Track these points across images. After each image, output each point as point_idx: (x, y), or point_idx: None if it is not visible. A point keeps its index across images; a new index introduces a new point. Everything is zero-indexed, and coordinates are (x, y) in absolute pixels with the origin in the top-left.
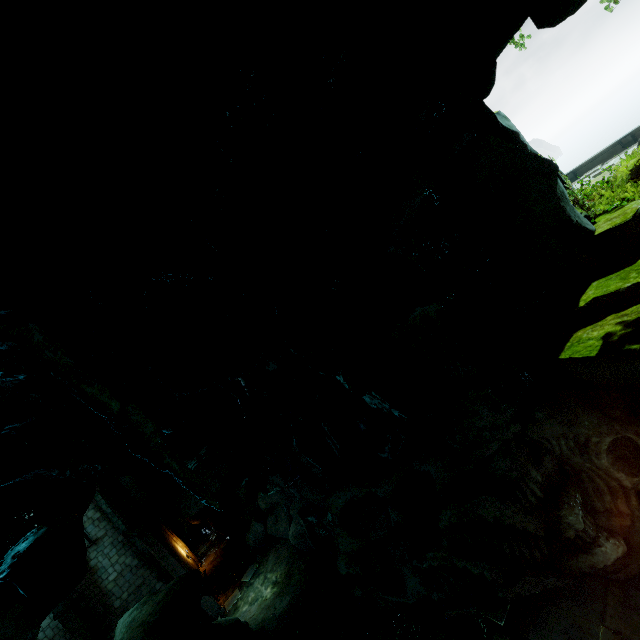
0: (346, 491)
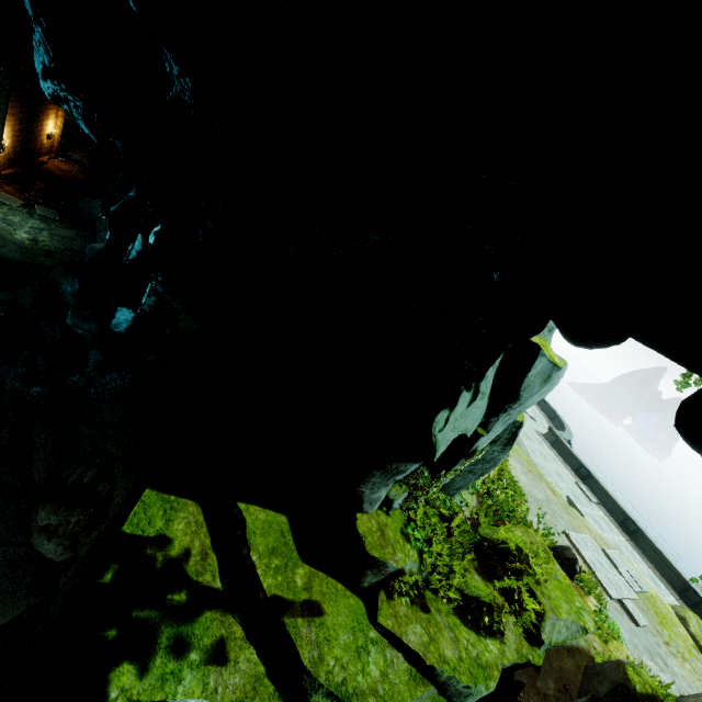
0: (71, 283)
